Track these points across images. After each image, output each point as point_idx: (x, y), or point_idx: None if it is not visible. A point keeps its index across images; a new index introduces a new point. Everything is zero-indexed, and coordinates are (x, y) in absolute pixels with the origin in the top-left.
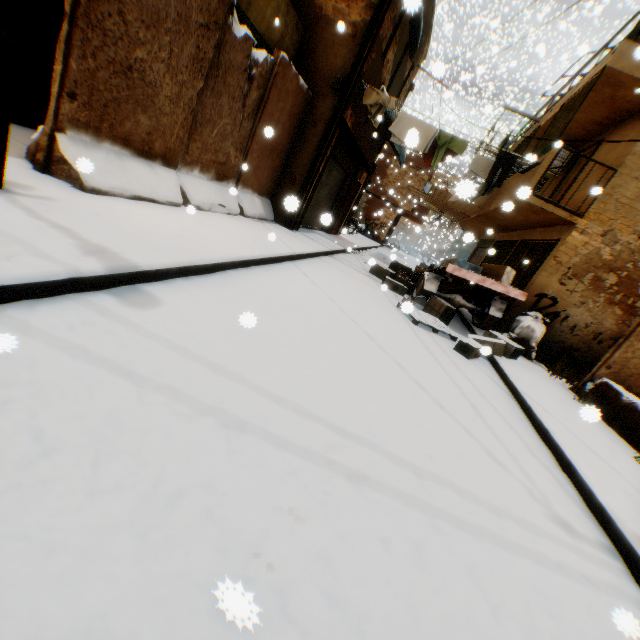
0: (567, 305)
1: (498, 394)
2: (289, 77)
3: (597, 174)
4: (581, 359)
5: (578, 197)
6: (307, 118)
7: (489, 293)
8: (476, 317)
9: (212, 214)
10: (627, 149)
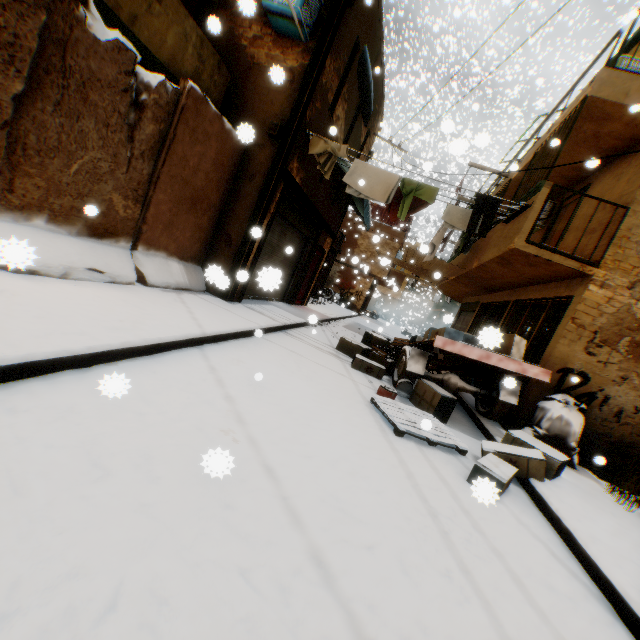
0: (603, 382)
1: (586, 612)
2: (207, 115)
3: (599, 217)
4: (639, 459)
5: (581, 245)
6: (243, 170)
7: (494, 370)
8: (481, 402)
9: (66, 282)
10: (634, 184)
